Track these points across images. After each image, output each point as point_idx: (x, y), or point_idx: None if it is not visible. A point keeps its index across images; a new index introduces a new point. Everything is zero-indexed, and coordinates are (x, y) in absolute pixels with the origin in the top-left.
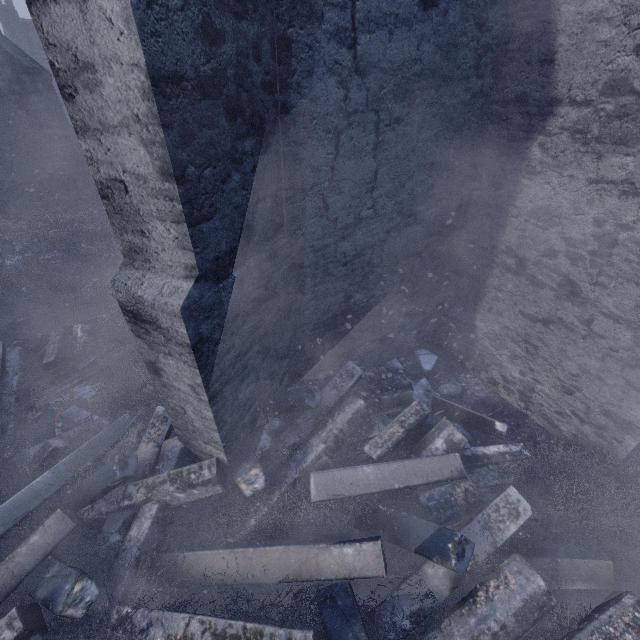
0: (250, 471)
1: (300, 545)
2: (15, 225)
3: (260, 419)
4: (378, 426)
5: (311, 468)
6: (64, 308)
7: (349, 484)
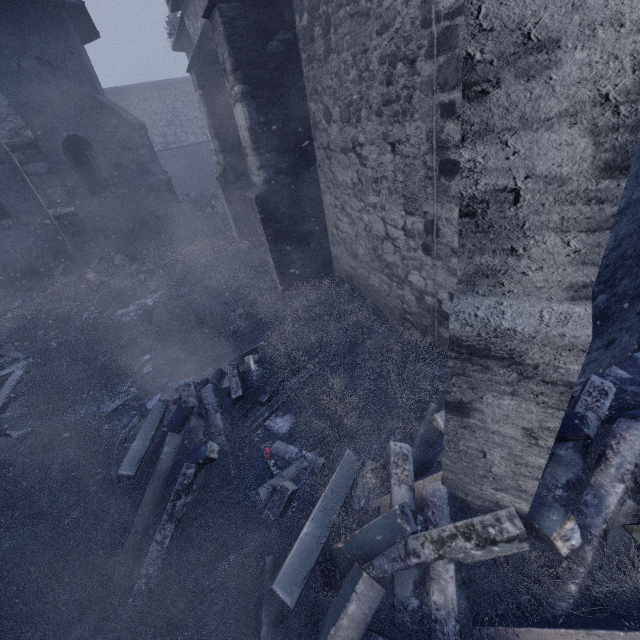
0: (565, 524)
1: None
2: (143, 267)
3: None
4: None
5: (617, 515)
6: (218, 340)
7: None
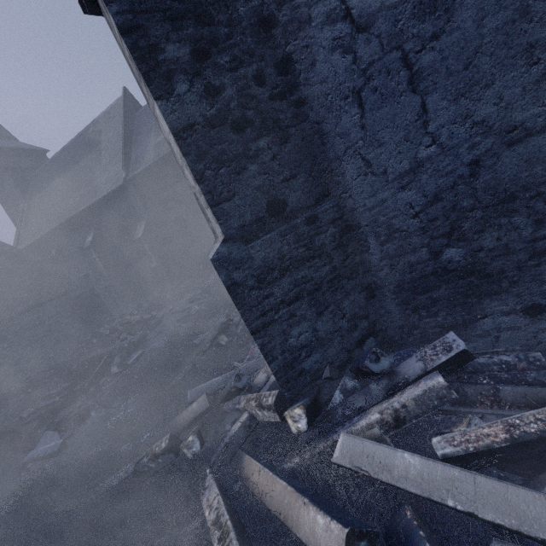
0: (294, 409)
1: (294, 489)
2: None
3: (326, 371)
4: (469, 420)
5: (359, 434)
6: None
7: (379, 464)
